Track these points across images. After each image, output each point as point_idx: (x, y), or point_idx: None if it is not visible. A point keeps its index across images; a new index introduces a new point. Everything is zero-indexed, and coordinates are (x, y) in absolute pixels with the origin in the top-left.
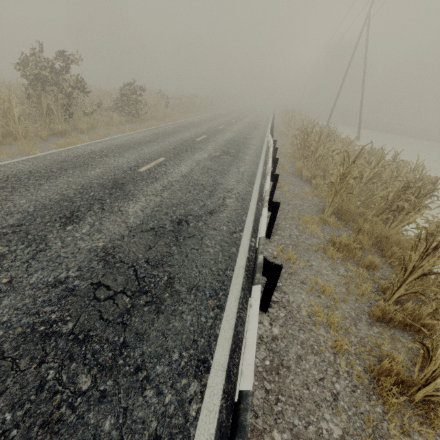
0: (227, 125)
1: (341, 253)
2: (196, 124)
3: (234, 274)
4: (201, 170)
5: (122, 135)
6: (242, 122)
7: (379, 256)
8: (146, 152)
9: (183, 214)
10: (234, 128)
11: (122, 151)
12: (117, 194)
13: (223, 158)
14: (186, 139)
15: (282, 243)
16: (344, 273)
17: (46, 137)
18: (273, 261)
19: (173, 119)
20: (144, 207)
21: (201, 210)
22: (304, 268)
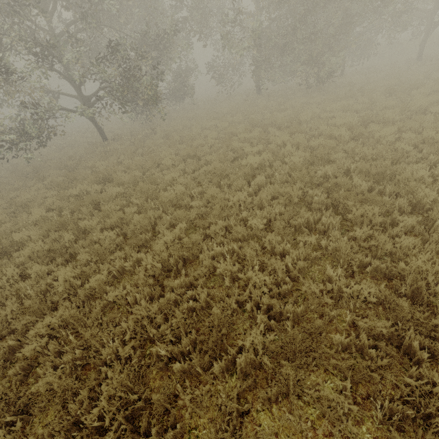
0: None
1: None
2: None
3: None
4: None
5: None
6: None
7: None
8: None
9: None
10: None
11: None
12: None
13: None
14: None
15: None
16: None
17: None
18: None
19: None
20: None
21: None
22: None
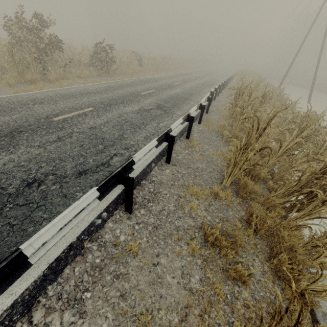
0: (183, 82)
1: (211, 247)
2: (156, 79)
3: (24, 274)
4: (118, 122)
5: (79, 86)
6: (199, 80)
7: (263, 259)
8: (81, 102)
9: (46, 172)
10: (187, 85)
11: (61, 100)
12: (1, 142)
13: (152, 112)
14: (133, 92)
15: (142, 222)
16: (194, 286)
17: (14, 84)
18: (109, 250)
19: (139, 75)
20: (12, 160)
21: (73, 169)
22: (144, 268)
